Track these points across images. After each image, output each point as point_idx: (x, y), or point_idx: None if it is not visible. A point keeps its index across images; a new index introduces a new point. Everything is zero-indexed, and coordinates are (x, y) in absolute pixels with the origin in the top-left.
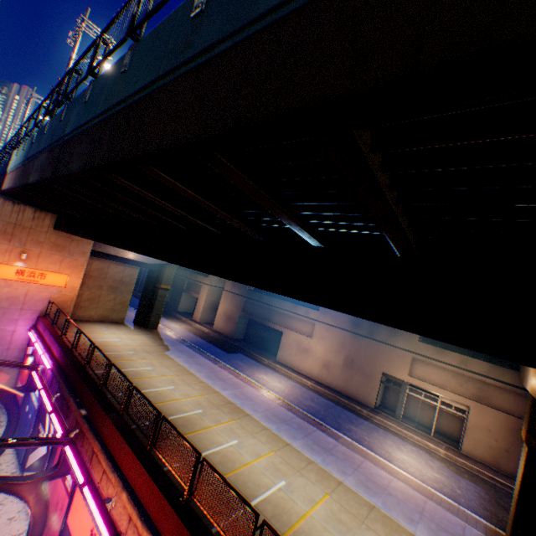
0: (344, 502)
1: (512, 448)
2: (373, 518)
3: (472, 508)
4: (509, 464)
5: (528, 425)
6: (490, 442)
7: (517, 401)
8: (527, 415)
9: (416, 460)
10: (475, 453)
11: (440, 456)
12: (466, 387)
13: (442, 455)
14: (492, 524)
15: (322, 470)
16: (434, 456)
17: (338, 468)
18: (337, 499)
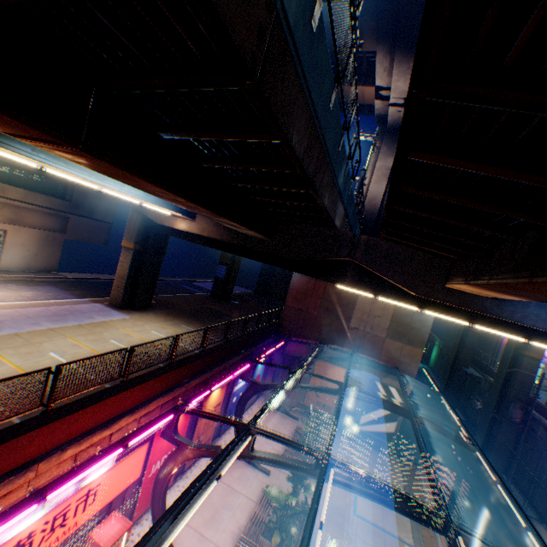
0: (78, 333)
1: (42, 253)
2: (93, 328)
3: (71, 298)
4: (40, 264)
5: (138, 240)
6: (27, 254)
7: (46, 219)
8: (137, 236)
9: (8, 291)
10: (14, 267)
11: (4, 281)
12: (5, 214)
13: (2, 279)
14: (89, 299)
15: (34, 332)
16: (2, 282)
17: (31, 324)
18: (75, 335)
